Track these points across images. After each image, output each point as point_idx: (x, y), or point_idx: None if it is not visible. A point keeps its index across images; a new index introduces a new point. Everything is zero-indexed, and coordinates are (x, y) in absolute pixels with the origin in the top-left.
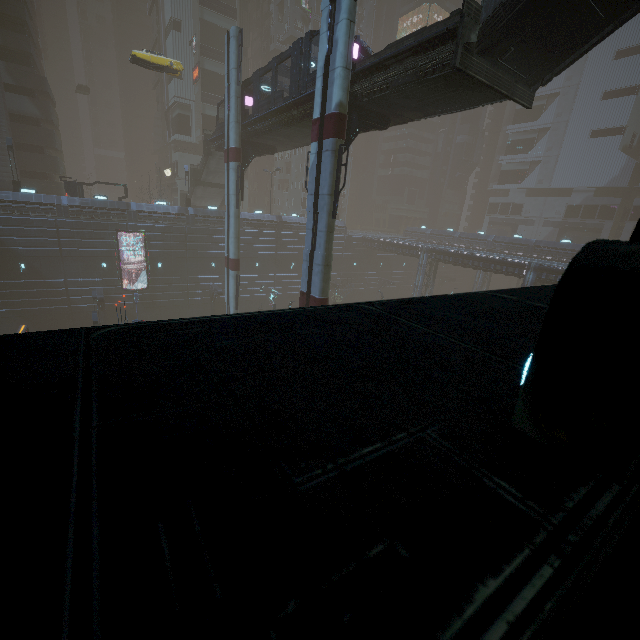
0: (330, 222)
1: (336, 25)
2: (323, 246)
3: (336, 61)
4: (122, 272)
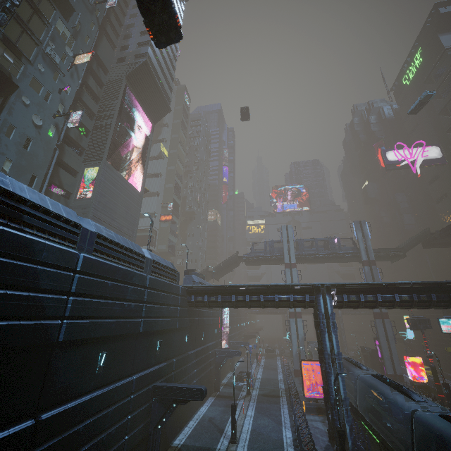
0: None
1: (367, 242)
2: None
3: (370, 249)
4: (218, 335)
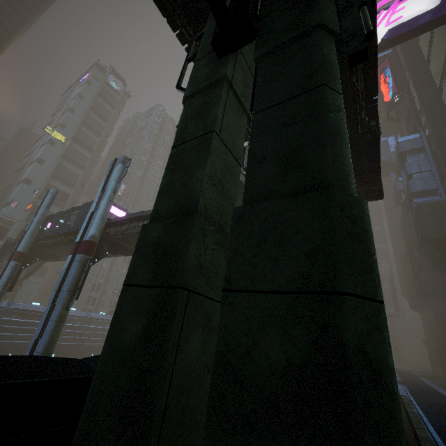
0: (63, 313)
1: (102, 200)
2: (49, 334)
3: (97, 215)
4: None
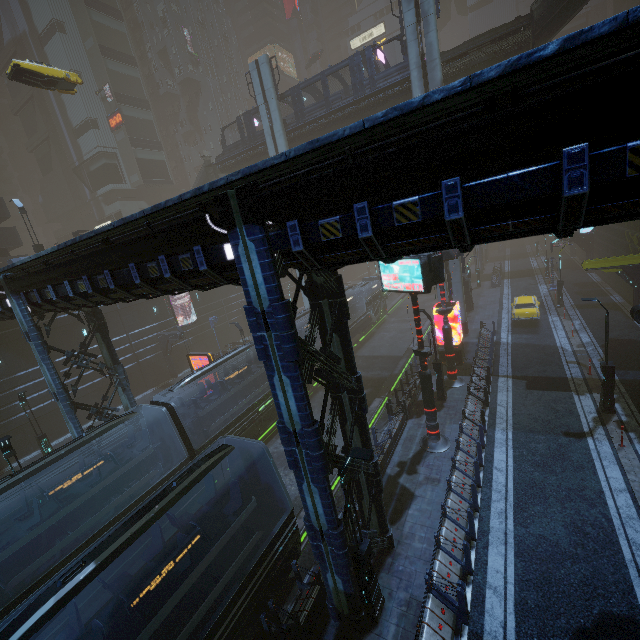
0: None
1: (426, 34)
2: None
3: (433, 56)
4: (171, 311)
